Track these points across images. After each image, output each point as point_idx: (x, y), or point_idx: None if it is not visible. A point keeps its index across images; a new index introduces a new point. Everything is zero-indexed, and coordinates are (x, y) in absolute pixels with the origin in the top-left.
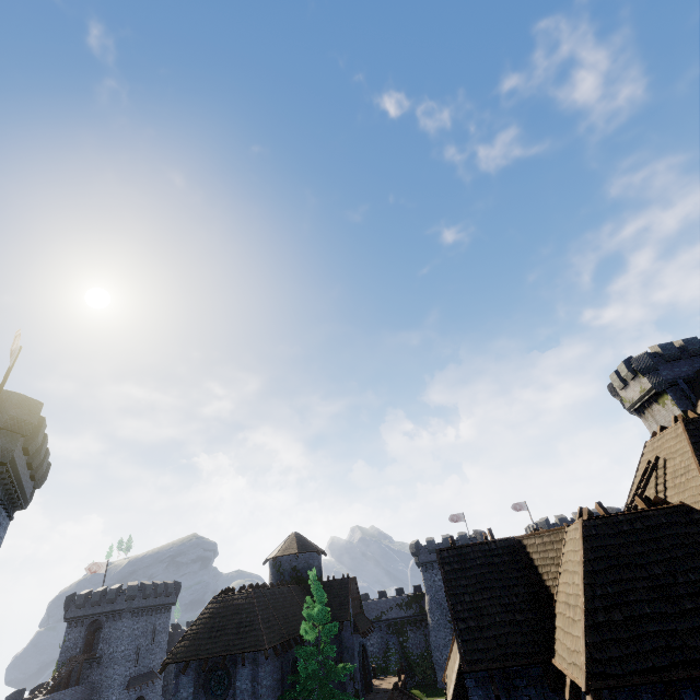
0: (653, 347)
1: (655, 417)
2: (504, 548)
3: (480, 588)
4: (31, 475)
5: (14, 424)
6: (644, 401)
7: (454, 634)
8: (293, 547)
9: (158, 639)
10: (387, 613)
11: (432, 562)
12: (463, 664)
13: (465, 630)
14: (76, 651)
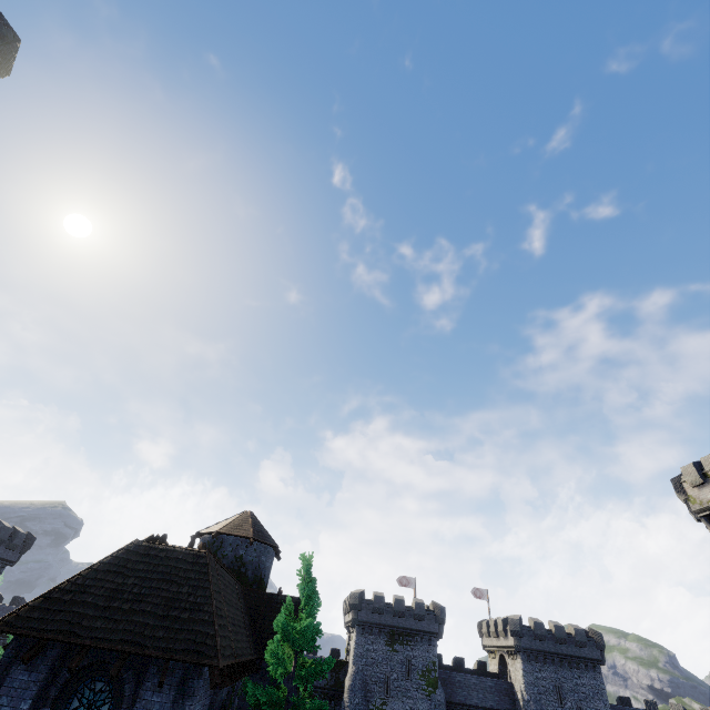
0: None
1: None
2: None
3: None
4: None
5: None
6: None
7: None
8: (247, 528)
9: None
10: None
11: (373, 624)
12: None
13: None
14: None
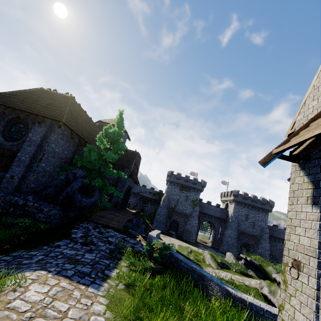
0: None
1: None
2: None
3: None
4: None
5: None
6: None
7: None
8: (113, 122)
9: None
10: (143, 193)
11: (175, 183)
12: None
13: None
14: None
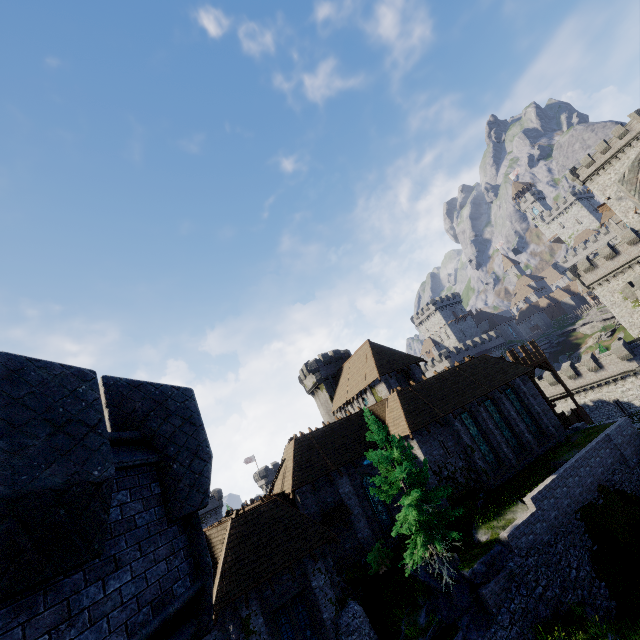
0: (319, 355)
1: (319, 397)
2: None
3: None
4: None
5: None
6: (315, 388)
7: None
8: None
9: None
10: None
11: None
12: None
13: None
14: None
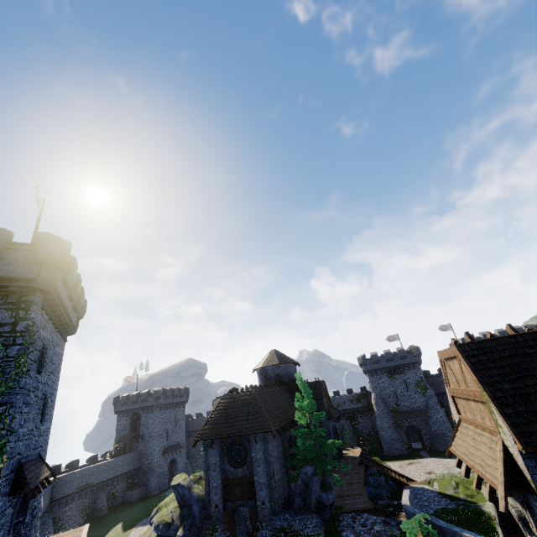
0: None
1: None
2: (534, 340)
3: (518, 377)
4: (73, 307)
5: (51, 259)
6: None
7: (500, 418)
8: (275, 360)
9: (179, 424)
10: (342, 405)
11: (376, 370)
12: (522, 445)
13: (513, 414)
14: (126, 432)
